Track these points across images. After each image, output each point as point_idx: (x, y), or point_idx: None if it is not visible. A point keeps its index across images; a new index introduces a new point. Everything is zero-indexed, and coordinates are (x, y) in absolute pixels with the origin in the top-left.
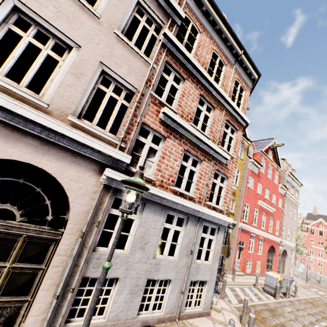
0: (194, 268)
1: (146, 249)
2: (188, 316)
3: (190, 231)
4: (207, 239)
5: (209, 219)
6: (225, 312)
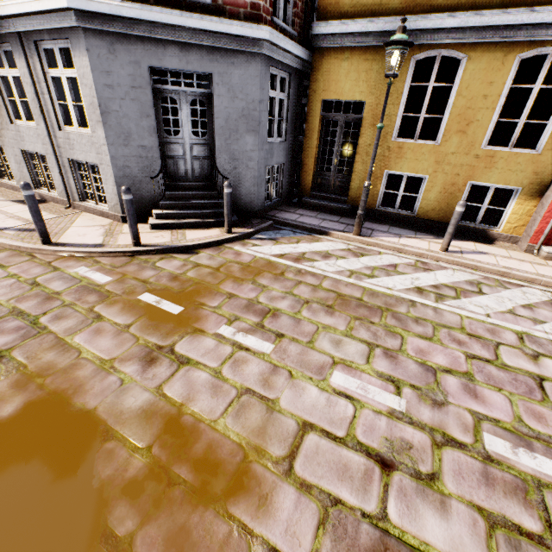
0: (63, 139)
1: (0, 112)
2: (86, 209)
3: (26, 72)
4: (64, 82)
5: (31, 28)
6: (163, 234)
